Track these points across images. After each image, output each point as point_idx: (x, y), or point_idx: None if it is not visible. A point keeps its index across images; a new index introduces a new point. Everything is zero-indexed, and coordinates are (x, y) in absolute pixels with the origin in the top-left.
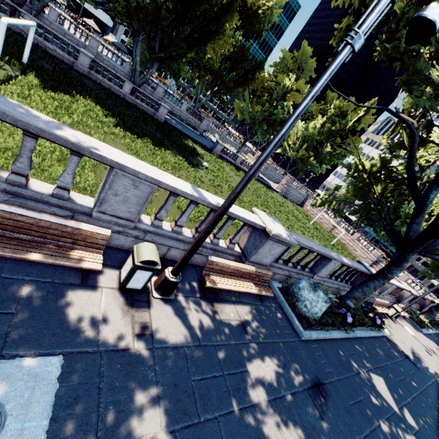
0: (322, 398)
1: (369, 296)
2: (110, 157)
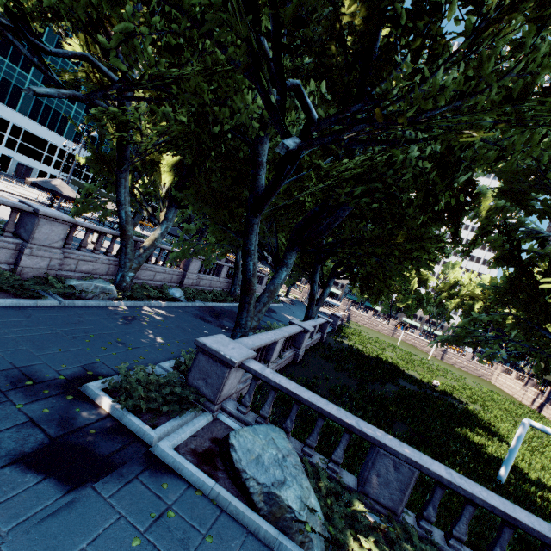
0: None
1: None
2: None
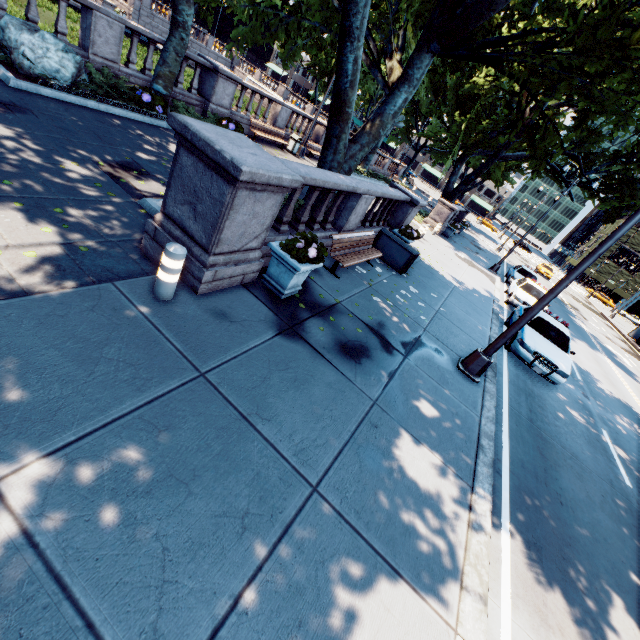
0: (4, 109)
1: (255, 127)
2: None
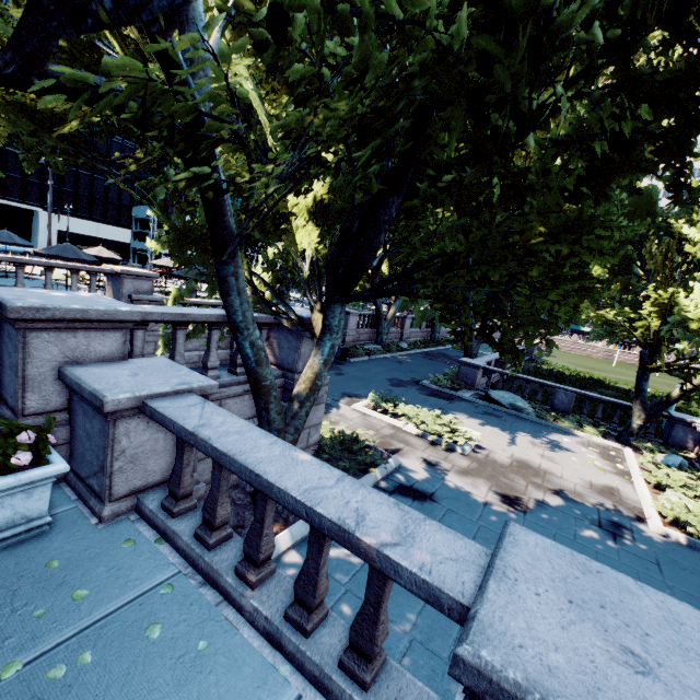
0: None
1: None
2: None
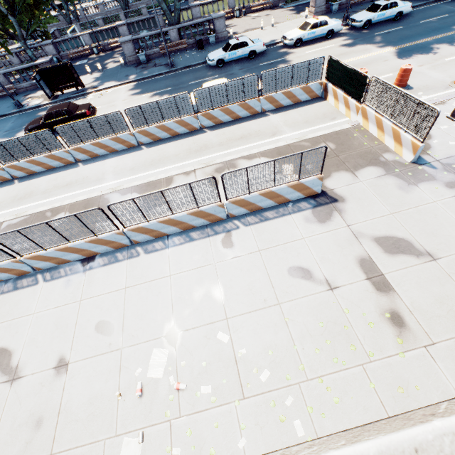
0: None
1: None
2: (79, 35)
